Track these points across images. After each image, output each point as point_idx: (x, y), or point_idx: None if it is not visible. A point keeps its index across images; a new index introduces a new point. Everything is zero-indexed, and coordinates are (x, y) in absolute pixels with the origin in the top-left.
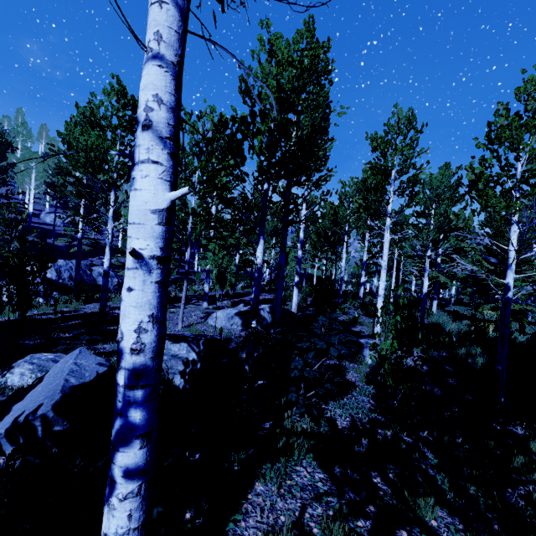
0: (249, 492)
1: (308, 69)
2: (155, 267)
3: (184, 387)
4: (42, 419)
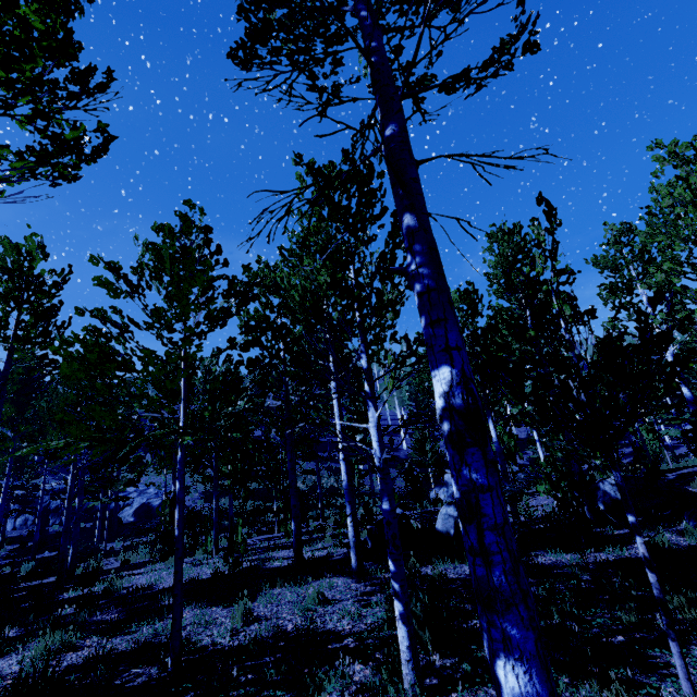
0: (430, 566)
1: (467, 295)
2: (343, 461)
3: (453, 535)
4: (373, 529)
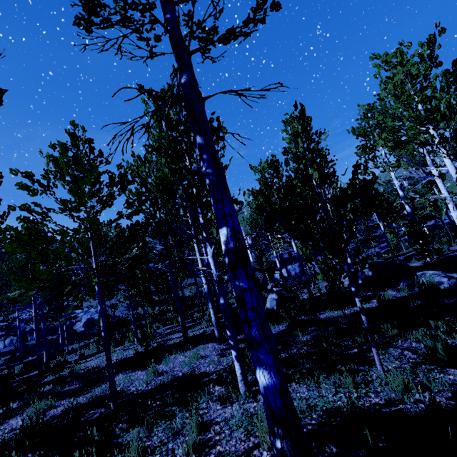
0: None
1: (272, 164)
2: (203, 277)
3: (276, 309)
4: None
